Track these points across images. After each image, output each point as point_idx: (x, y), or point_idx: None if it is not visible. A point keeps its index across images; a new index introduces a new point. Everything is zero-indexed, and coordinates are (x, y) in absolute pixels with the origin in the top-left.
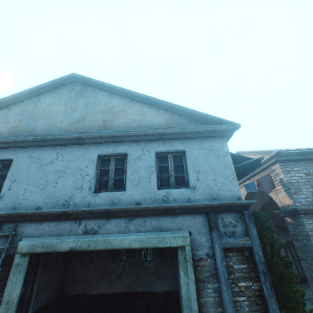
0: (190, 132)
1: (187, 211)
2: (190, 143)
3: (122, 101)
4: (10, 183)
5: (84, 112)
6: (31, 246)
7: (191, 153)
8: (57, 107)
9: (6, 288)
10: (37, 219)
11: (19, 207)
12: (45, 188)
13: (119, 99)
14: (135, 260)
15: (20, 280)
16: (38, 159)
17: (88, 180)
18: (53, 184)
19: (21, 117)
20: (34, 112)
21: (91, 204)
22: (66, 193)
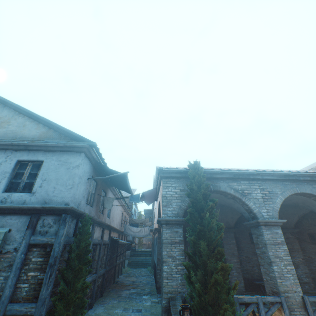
0: (52, 146)
1: (15, 211)
2: (51, 155)
3: (11, 113)
4: None
5: None
6: None
7: (47, 163)
8: None
9: None
10: None
11: None
12: None
13: (9, 111)
14: None
15: None
16: None
17: None
18: None
19: None
20: None
21: None
22: None
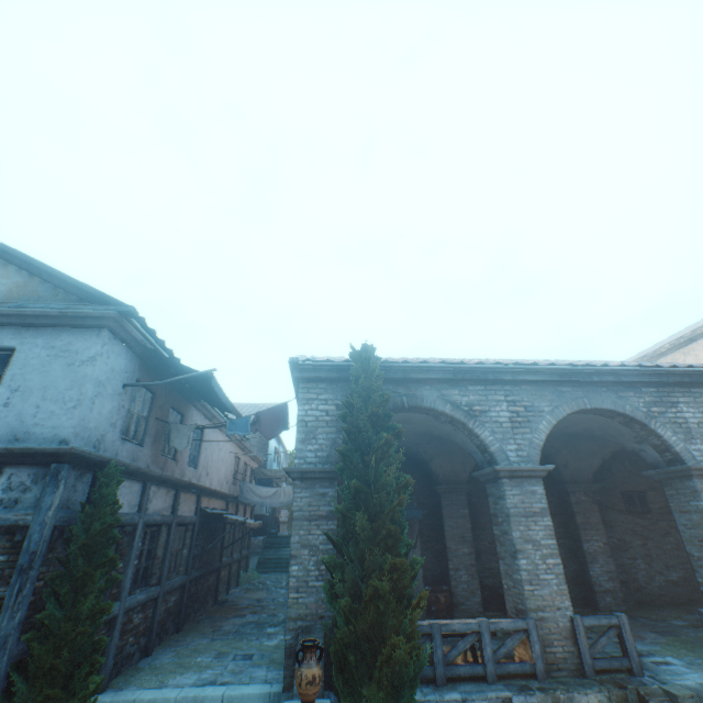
0: (34, 314)
1: None
2: (34, 334)
3: None
4: None
5: None
6: None
7: (24, 354)
8: None
9: None
10: None
11: None
12: None
13: None
14: None
15: None
16: None
17: None
18: None
19: None
20: None
21: None
22: None
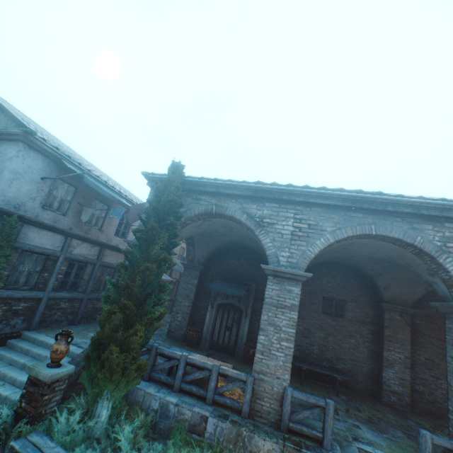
0: None
1: None
2: None
3: None
4: None
5: None
6: None
7: None
8: None
9: None
10: None
11: None
12: None
13: None
14: None
15: None
16: None
17: None
18: None
19: None
20: None
21: None
22: None
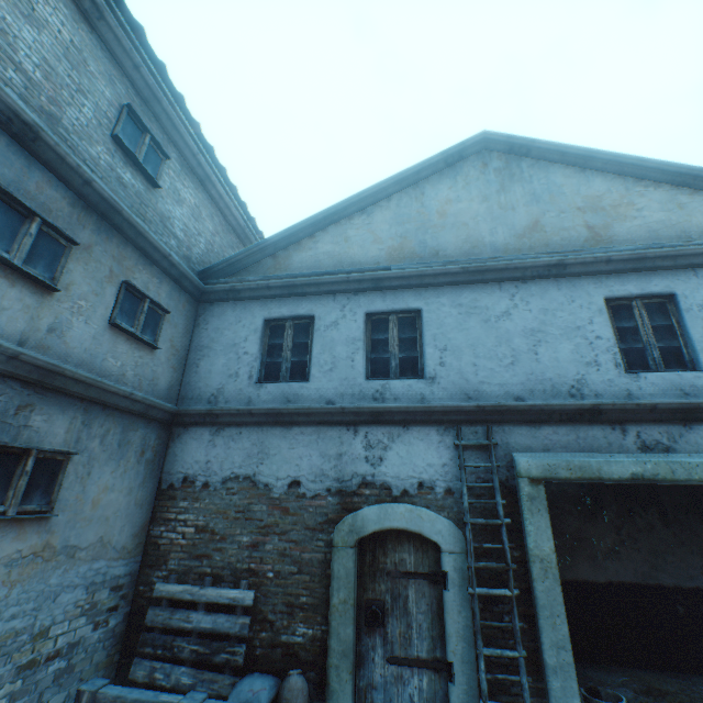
0: None
1: None
2: None
3: (615, 184)
4: (437, 353)
5: (533, 212)
6: (543, 467)
7: None
8: (467, 205)
9: (527, 535)
10: (530, 419)
11: (476, 396)
12: (515, 363)
13: (606, 180)
14: (642, 524)
15: (545, 525)
16: (473, 308)
17: (605, 348)
18: (529, 356)
19: (399, 228)
20: (423, 217)
21: (633, 395)
22: (565, 374)
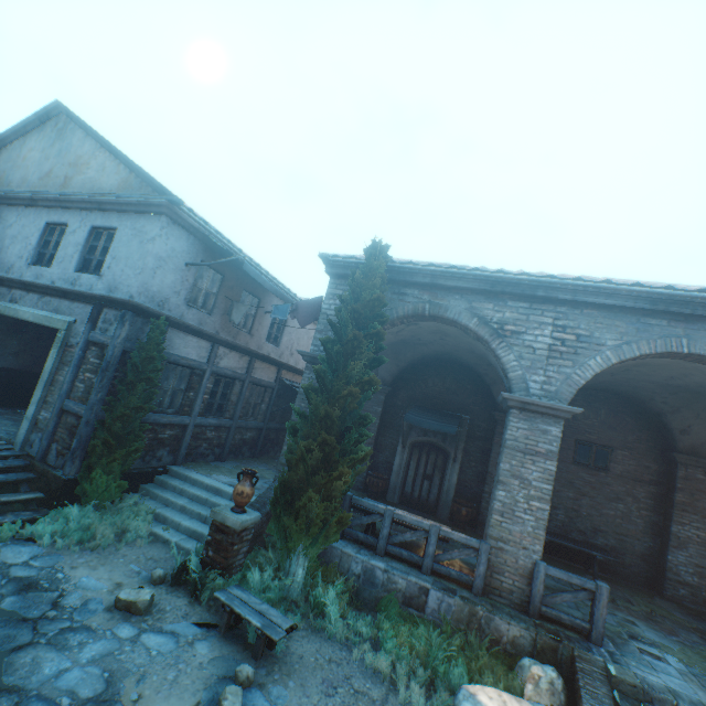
0: (125, 203)
1: (80, 298)
2: (127, 219)
3: (93, 148)
4: None
5: (55, 163)
6: None
7: (121, 233)
8: (36, 154)
9: None
10: None
11: None
12: (1, 253)
13: (91, 145)
14: None
15: None
16: (5, 220)
17: (30, 250)
18: (7, 250)
19: (7, 166)
20: (18, 160)
21: (24, 276)
22: (12, 261)
